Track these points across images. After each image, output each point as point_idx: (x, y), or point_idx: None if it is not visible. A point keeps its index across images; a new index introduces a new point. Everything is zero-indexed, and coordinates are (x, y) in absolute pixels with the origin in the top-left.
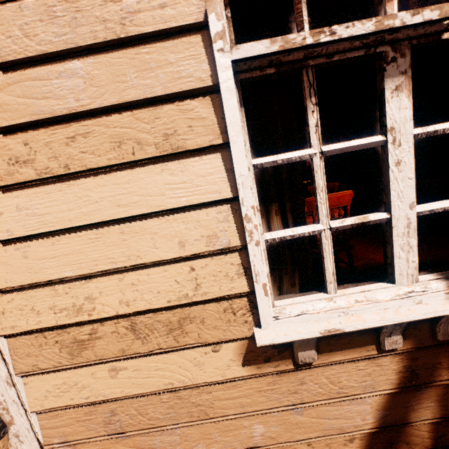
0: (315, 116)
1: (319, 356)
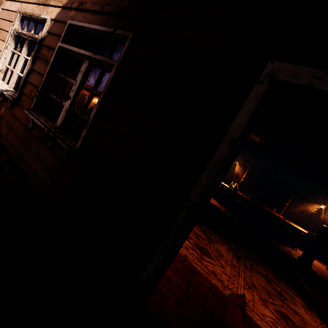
0: (19, 45)
1: None
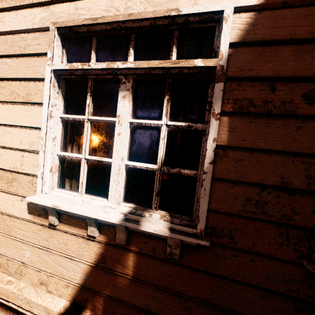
0: (88, 101)
1: (61, 224)
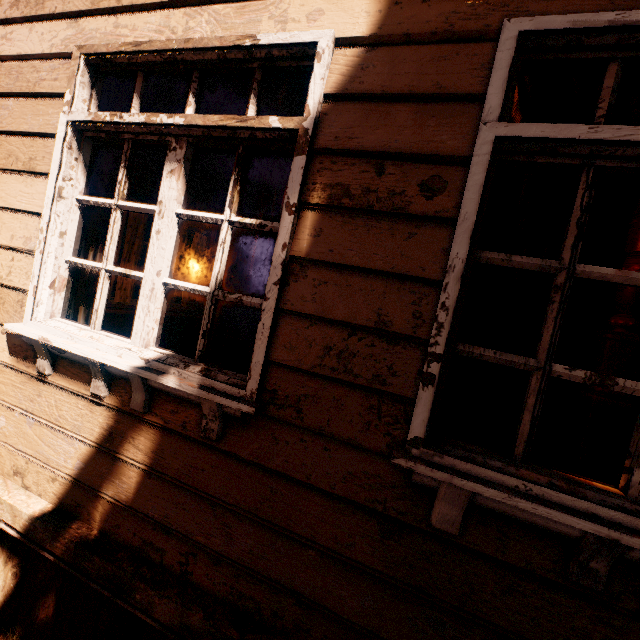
0: (121, 176)
1: (55, 375)
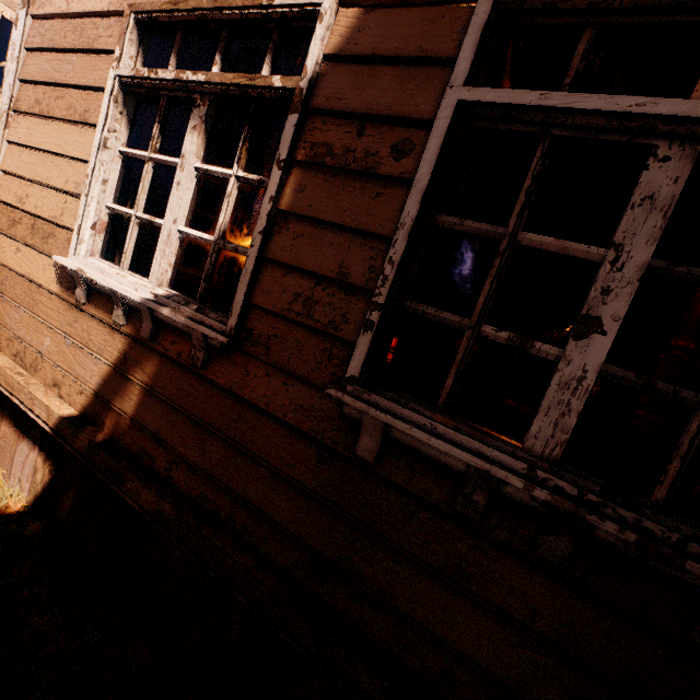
0: (155, 130)
1: (89, 305)
